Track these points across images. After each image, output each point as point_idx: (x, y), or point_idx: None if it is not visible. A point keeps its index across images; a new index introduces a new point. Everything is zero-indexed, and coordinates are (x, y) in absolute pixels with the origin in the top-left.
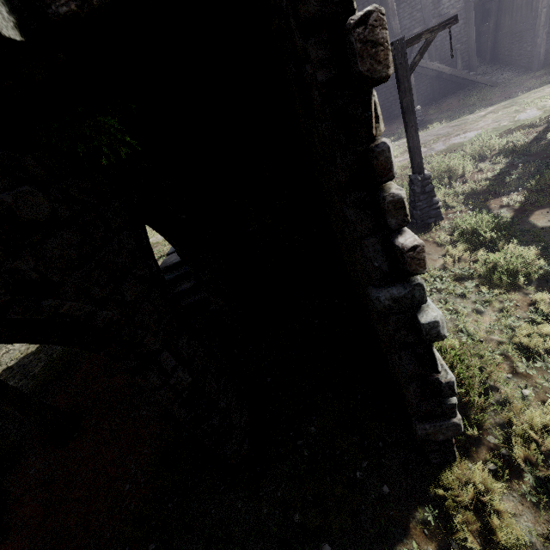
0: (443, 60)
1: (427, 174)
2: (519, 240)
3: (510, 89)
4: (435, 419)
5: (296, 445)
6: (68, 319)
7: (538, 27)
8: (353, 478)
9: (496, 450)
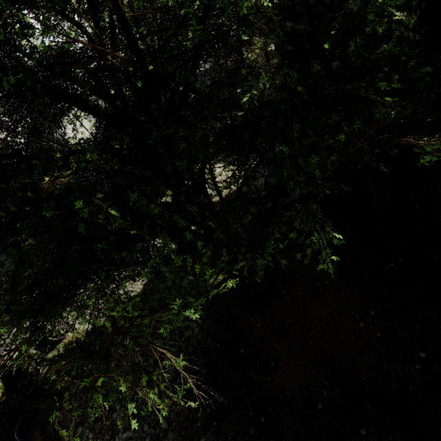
0: None
1: None
2: None
3: None
4: None
5: None
6: None
7: None
8: None
9: None
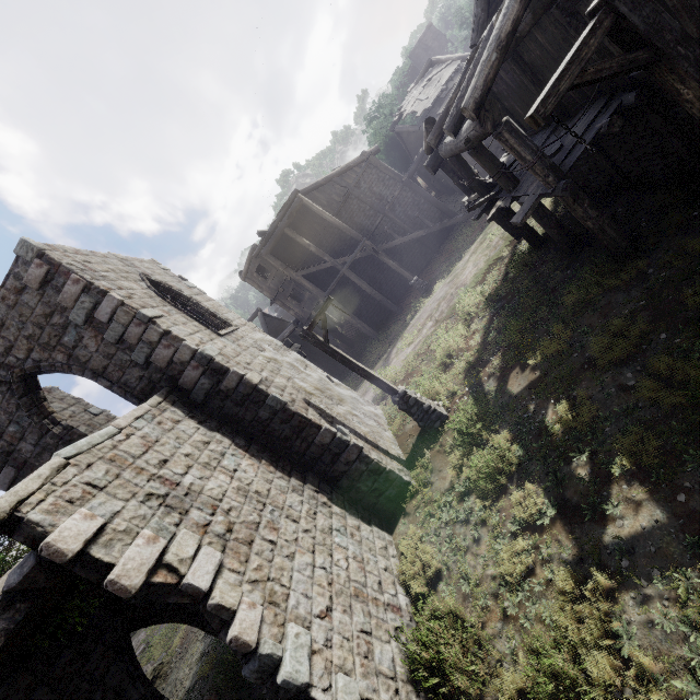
0: (417, 223)
1: (400, 392)
2: (501, 420)
3: (484, 216)
4: None
5: None
6: None
7: (470, 164)
8: None
9: None
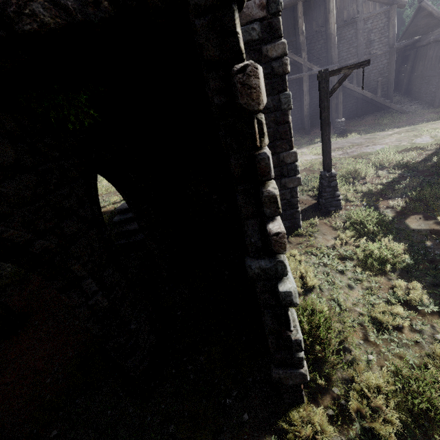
0: (368, 87)
1: (334, 172)
2: (394, 236)
3: (414, 118)
4: (287, 367)
5: (187, 369)
6: (9, 242)
7: None
8: (223, 403)
9: (337, 400)
